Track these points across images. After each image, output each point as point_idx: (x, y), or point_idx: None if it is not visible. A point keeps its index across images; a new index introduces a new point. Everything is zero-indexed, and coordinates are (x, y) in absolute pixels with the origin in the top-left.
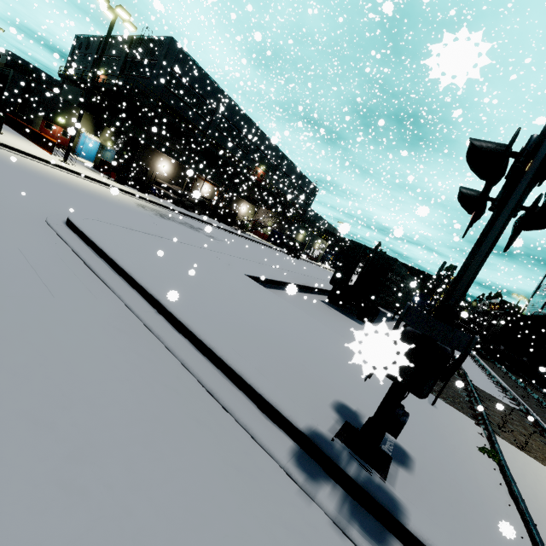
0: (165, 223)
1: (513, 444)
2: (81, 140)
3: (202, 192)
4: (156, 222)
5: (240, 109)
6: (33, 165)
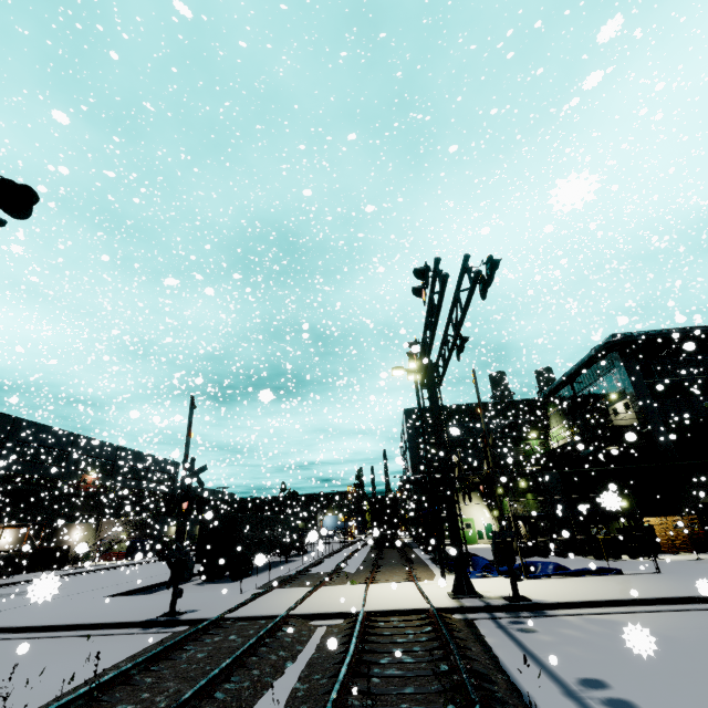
0: None
1: (291, 588)
2: None
3: (0, 544)
4: None
5: (43, 425)
6: None
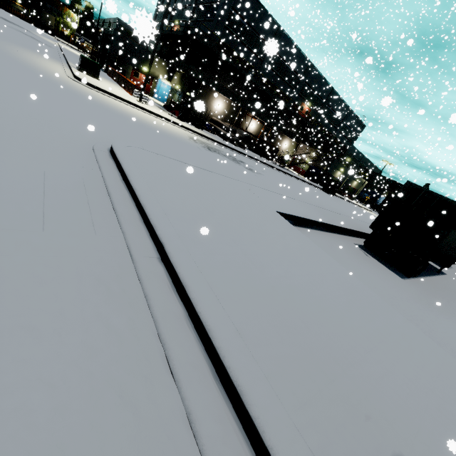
0: (210, 155)
1: None
2: (158, 85)
3: (249, 128)
4: (201, 153)
5: (293, 43)
6: (113, 102)
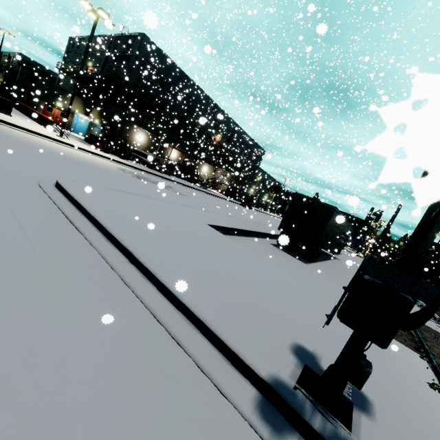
0: (141, 183)
1: None
2: (75, 119)
3: (171, 157)
4: (133, 182)
5: (199, 89)
6: (35, 139)
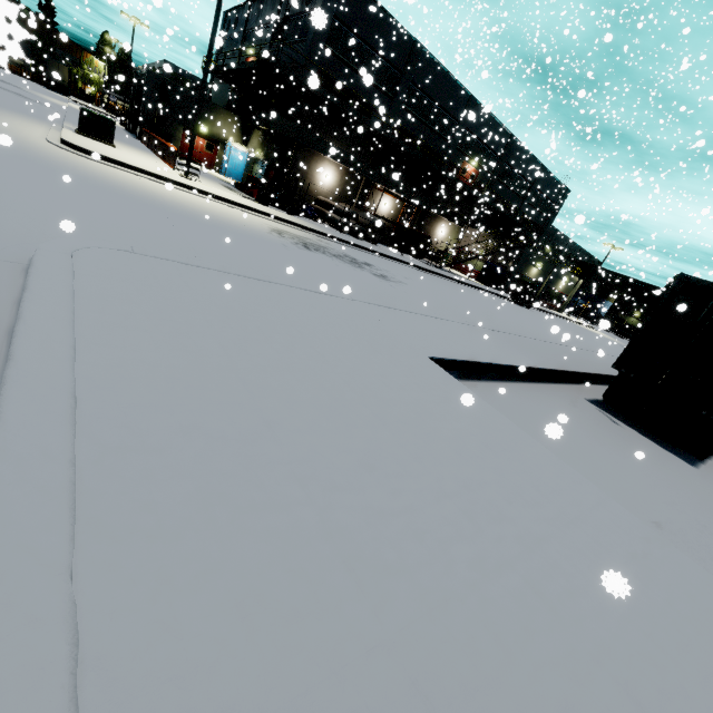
0: (305, 257)
1: None
2: (226, 153)
3: (380, 210)
4: (288, 254)
5: (440, 67)
6: (127, 179)
